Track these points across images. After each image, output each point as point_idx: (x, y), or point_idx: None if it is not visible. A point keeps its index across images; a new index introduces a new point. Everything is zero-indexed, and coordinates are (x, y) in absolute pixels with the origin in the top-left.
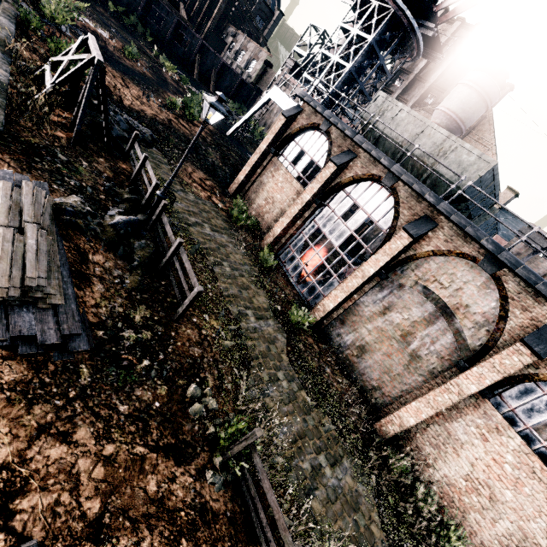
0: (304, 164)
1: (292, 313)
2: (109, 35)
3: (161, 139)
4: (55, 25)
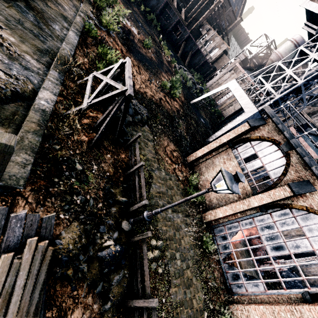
0: (255, 166)
1: (222, 317)
2: (137, 31)
3: (152, 116)
4: (107, 29)
